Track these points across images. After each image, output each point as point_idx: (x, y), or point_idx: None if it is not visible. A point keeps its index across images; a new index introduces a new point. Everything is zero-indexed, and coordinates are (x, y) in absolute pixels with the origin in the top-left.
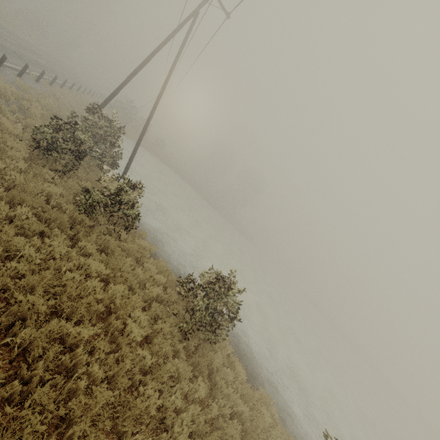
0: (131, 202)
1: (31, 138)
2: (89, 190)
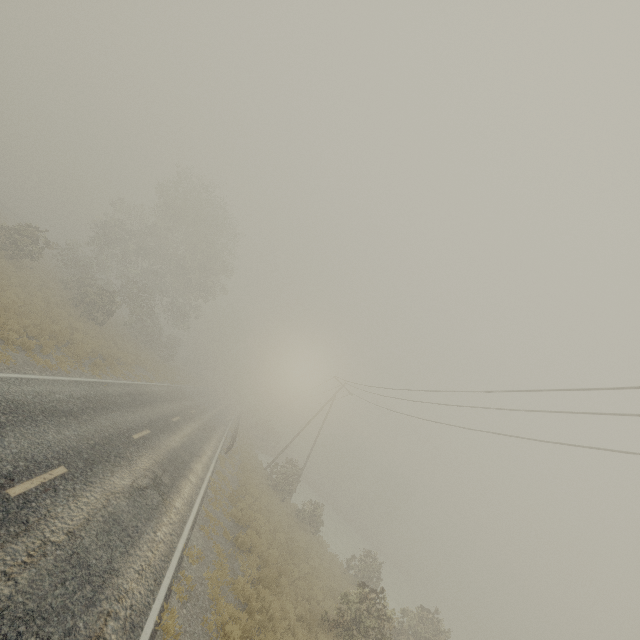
0: (320, 515)
1: (266, 483)
2: (300, 510)
